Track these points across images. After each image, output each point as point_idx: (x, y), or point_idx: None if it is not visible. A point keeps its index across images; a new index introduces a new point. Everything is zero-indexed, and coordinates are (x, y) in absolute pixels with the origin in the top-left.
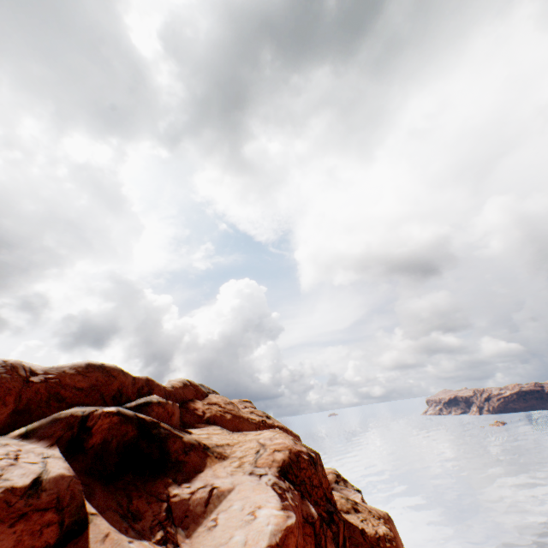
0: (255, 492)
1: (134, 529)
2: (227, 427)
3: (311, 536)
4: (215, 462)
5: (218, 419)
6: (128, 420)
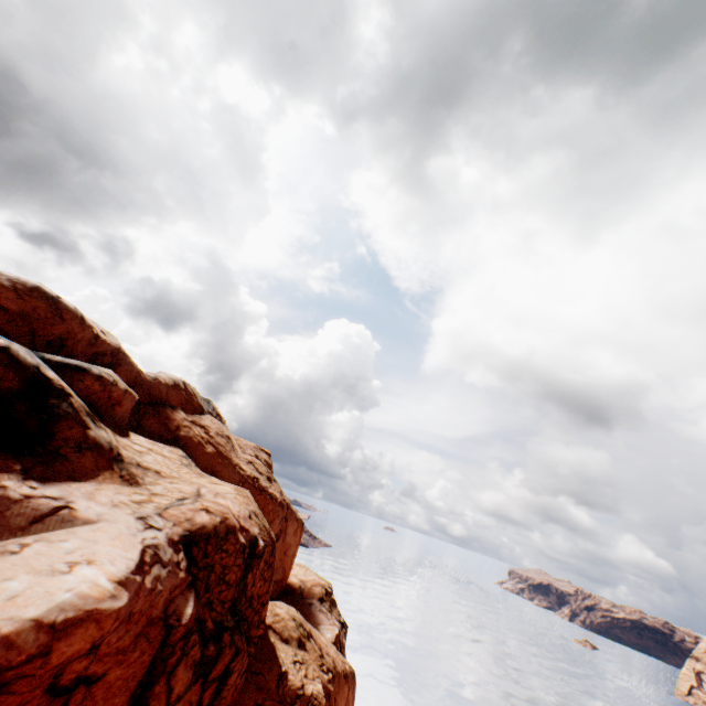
0: (112, 542)
1: None
2: (198, 460)
3: (151, 642)
4: (113, 481)
5: (192, 445)
6: (12, 365)
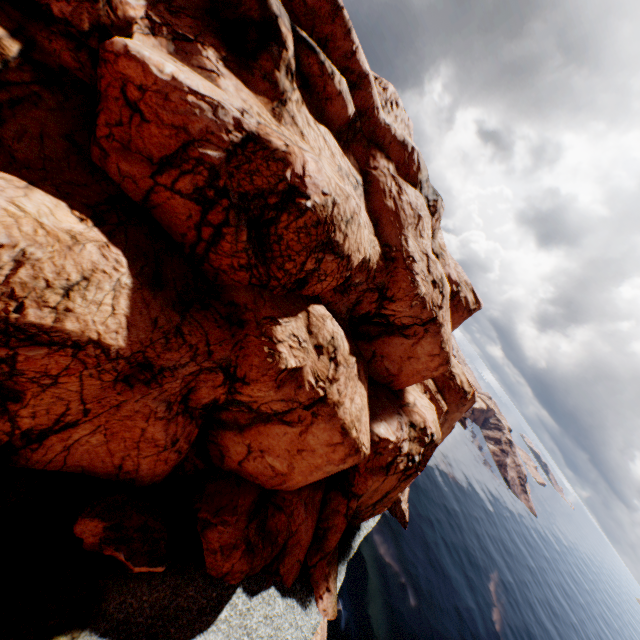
0: (207, 86)
1: (156, 2)
2: (372, 202)
3: (177, 137)
4: (265, 106)
5: (376, 187)
6: (259, 1)
